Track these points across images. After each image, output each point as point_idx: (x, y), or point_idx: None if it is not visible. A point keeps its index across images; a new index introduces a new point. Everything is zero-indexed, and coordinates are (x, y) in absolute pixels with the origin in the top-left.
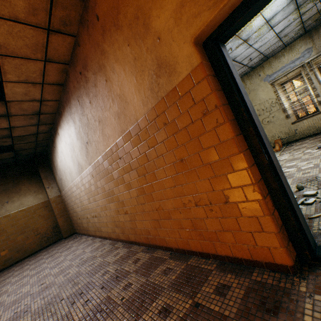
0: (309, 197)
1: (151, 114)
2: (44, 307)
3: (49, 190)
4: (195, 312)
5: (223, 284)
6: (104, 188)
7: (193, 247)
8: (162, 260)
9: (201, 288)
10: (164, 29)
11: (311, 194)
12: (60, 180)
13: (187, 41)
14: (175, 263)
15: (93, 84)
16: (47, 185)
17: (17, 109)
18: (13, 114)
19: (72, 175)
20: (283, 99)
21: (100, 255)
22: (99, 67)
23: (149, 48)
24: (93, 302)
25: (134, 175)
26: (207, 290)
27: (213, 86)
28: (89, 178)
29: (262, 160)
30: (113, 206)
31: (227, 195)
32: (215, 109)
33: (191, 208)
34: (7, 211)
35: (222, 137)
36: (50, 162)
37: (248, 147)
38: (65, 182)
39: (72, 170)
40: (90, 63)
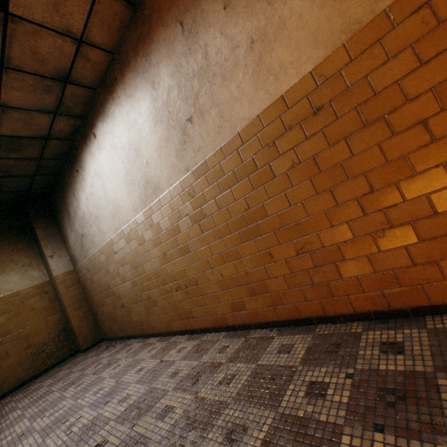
0: None
1: None
2: None
3: (54, 262)
4: None
5: None
6: (228, 212)
7: None
8: None
9: None
10: None
11: None
12: (81, 238)
13: None
14: None
15: None
16: (49, 251)
17: (26, 51)
18: (12, 65)
19: (121, 216)
20: None
21: (226, 358)
22: None
23: None
24: None
25: (370, 138)
26: None
27: None
28: (176, 205)
29: None
30: (252, 249)
31: None
32: None
33: None
34: None
35: None
36: (57, 210)
37: None
38: (95, 237)
39: (122, 204)
40: None
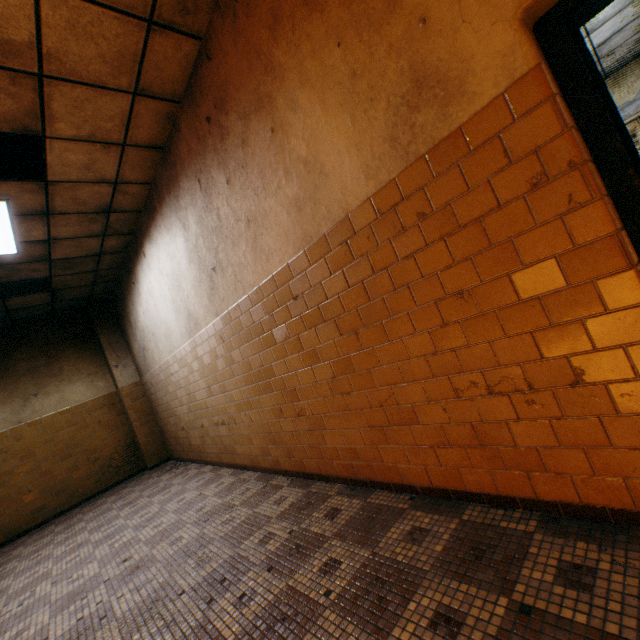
0: None
1: (385, 196)
2: (145, 609)
3: (119, 372)
4: (525, 625)
5: (573, 563)
6: (249, 363)
7: (472, 484)
8: (395, 512)
9: (520, 572)
10: None
11: None
12: (143, 350)
13: (504, 19)
14: (431, 518)
15: (239, 140)
16: (114, 361)
17: (67, 200)
18: (57, 211)
19: (173, 340)
20: None
21: (241, 501)
22: (257, 102)
23: (395, 46)
24: (257, 599)
25: (329, 333)
26: (538, 577)
27: (566, 118)
28: (213, 344)
29: None
30: (269, 401)
31: (581, 368)
32: (567, 171)
33: (476, 399)
34: (35, 413)
35: (582, 235)
36: (120, 315)
37: (639, 258)
38: (155, 354)
39: (172, 328)
40: (233, 95)
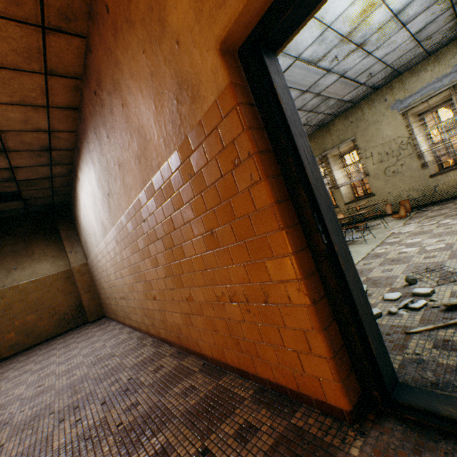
0: (420, 297)
1: (174, 160)
2: (28, 421)
3: (72, 256)
4: None
5: (251, 423)
6: (130, 260)
7: (230, 360)
8: (189, 373)
9: (221, 426)
10: (182, 27)
11: (424, 294)
12: (86, 243)
13: (211, 48)
14: (204, 380)
15: (109, 109)
16: (69, 248)
17: (17, 142)
18: (12, 149)
19: (97, 238)
20: (420, 138)
21: (120, 353)
22: (114, 85)
23: (167, 58)
24: (84, 423)
25: (160, 247)
26: (227, 430)
27: (246, 122)
28: (114, 245)
29: (317, 242)
30: (141, 287)
31: (267, 292)
32: (248, 158)
33: (226, 304)
34: (14, 281)
35: (259, 203)
36: (74, 217)
37: (299, 221)
38: (91, 246)
39: (96, 231)
40: (103, 78)
